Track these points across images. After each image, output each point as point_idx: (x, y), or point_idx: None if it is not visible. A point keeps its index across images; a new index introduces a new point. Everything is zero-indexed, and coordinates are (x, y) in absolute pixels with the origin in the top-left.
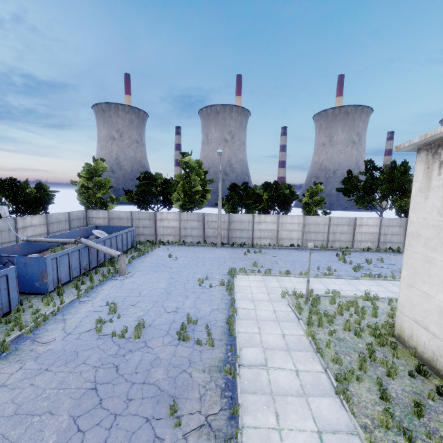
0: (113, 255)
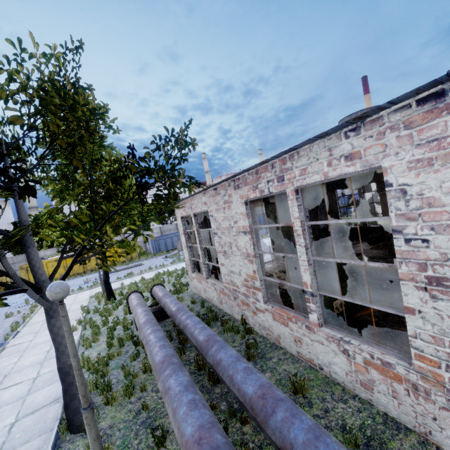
0: (351, 198)
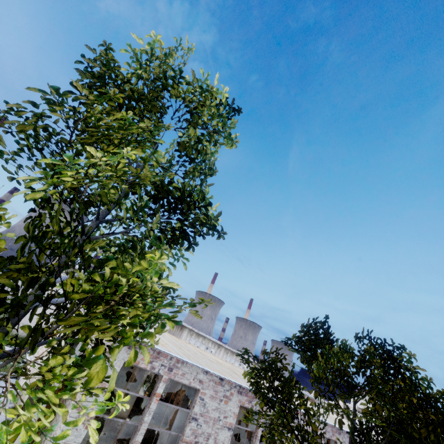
0: None
